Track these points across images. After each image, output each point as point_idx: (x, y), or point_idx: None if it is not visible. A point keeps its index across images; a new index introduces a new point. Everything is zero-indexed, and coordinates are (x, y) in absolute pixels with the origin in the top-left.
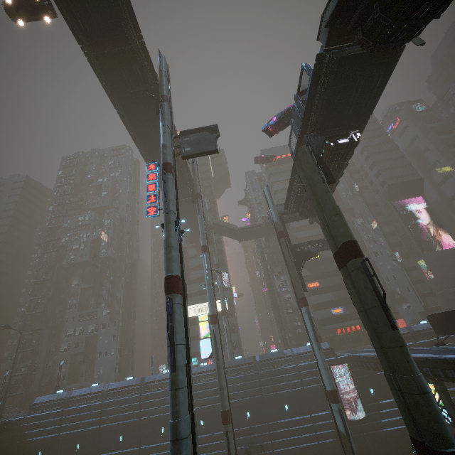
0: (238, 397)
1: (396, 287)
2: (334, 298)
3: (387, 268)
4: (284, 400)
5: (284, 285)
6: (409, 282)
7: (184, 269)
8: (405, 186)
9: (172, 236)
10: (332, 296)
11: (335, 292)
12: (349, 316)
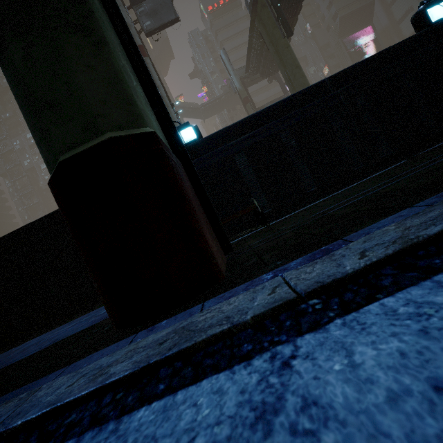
0: None
1: None
2: None
3: None
4: None
5: None
6: None
7: None
8: (356, 16)
9: (174, 118)
10: None
11: None
12: None
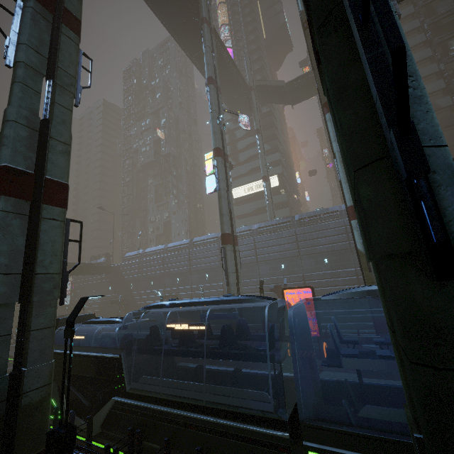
0: (273, 252)
1: None
2: None
3: None
4: (324, 255)
5: None
6: None
7: (79, 5)
8: None
9: None
10: None
11: None
12: None
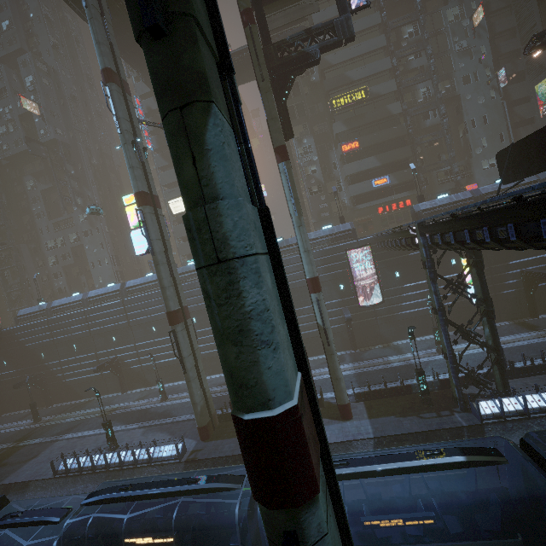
0: None
1: (482, 136)
2: (379, 164)
3: (477, 105)
4: None
5: (307, 153)
6: (508, 127)
7: None
8: None
9: None
10: (376, 161)
11: (381, 154)
12: (397, 187)
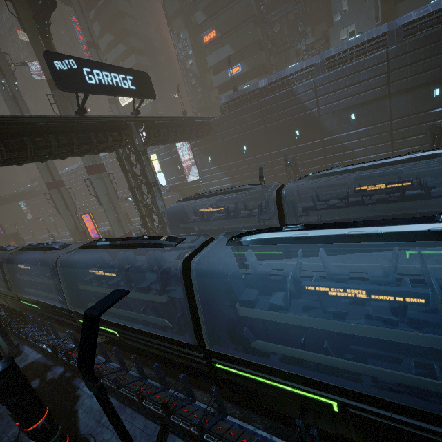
0: None
1: None
2: (233, 52)
3: None
4: None
5: (185, 47)
6: None
7: None
8: None
9: None
10: (230, 49)
11: (234, 41)
12: (249, 74)
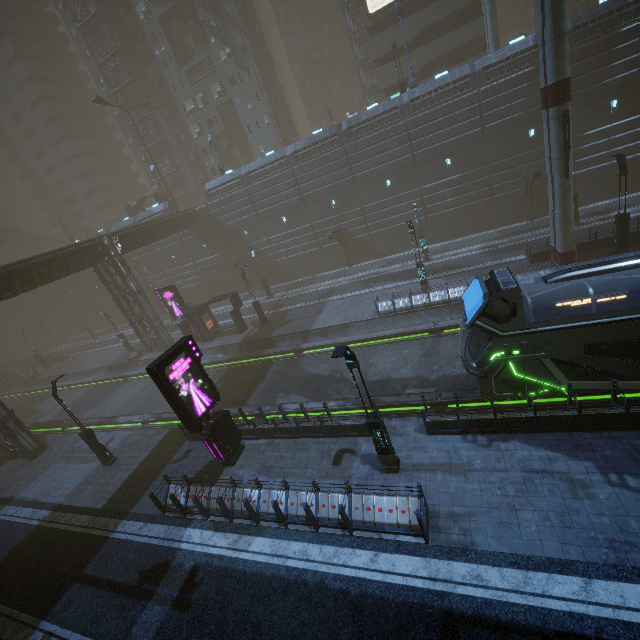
0: (516, 111)
1: None
2: None
3: None
4: (613, 95)
5: None
6: None
7: None
8: None
9: None
10: None
11: None
12: None
